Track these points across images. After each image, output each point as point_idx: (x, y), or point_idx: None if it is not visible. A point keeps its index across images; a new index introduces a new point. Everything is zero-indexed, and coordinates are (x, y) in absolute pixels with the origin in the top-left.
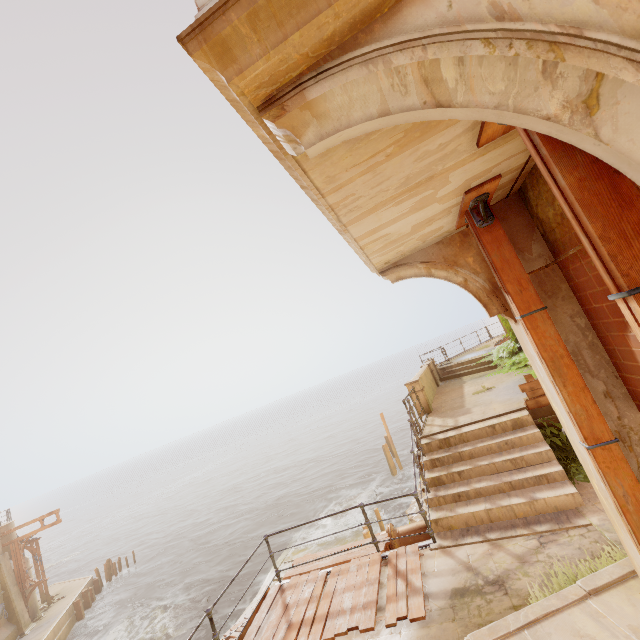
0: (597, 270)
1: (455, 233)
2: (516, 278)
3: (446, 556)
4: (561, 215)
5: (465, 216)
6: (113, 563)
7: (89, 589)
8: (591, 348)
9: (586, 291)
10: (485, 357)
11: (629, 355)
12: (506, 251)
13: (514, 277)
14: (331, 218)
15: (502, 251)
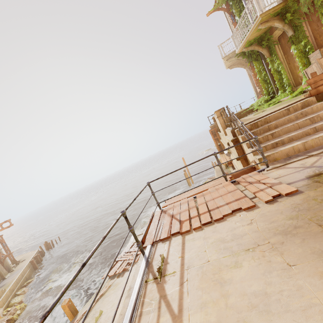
0: None
1: None
2: None
3: (283, 169)
4: None
5: None
6: (48, 243)
7: (37, 255)
8: None
9: None
10: (248, 108)
11: None
12: None
13: None
14: None
15: None
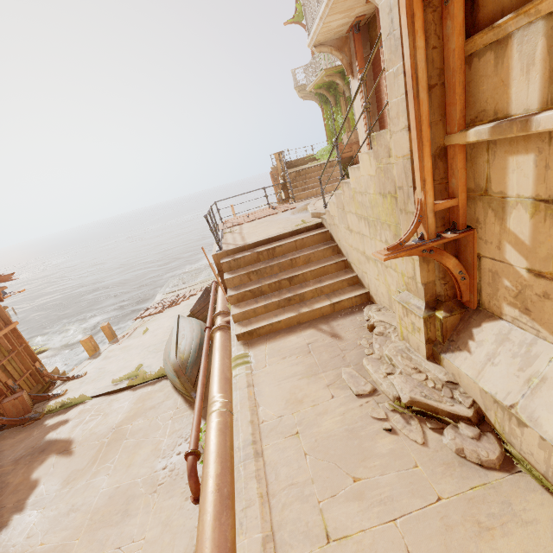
0: (379, 56)
1: (344, 36)
2: (360, 56)
3: (300, 203)
4: (376, 35)
5: (351, 28)
6: None
7: None
8: (372, 87)
9: (375, 65)
10: (313, 155)
11: (379, 86)
12: (360, 45)
13: (360, 55)
14: (324, 12)
15: (359, 45)
